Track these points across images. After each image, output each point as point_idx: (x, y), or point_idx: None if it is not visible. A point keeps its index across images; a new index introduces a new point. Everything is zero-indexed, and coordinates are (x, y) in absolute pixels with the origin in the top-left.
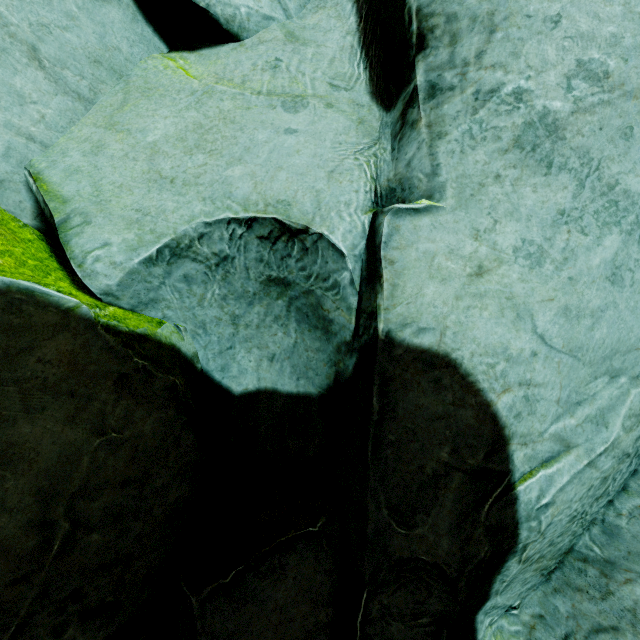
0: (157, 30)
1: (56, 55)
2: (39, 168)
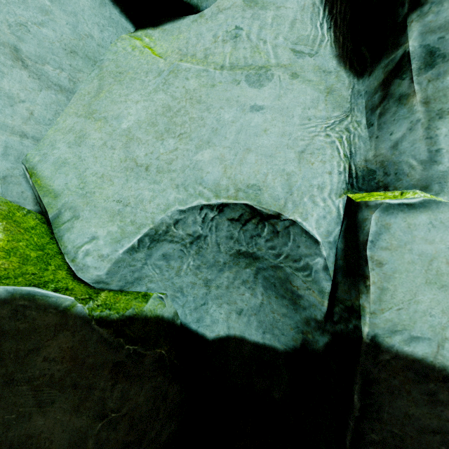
0: (123, 10)
1: (36, 52)
2: (33, 162)
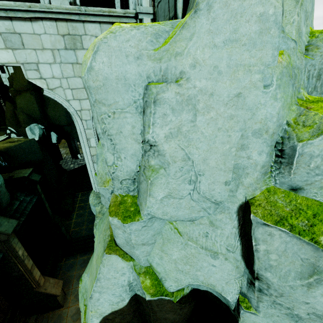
0: None
1: (146, 241)
2: (150, 262)
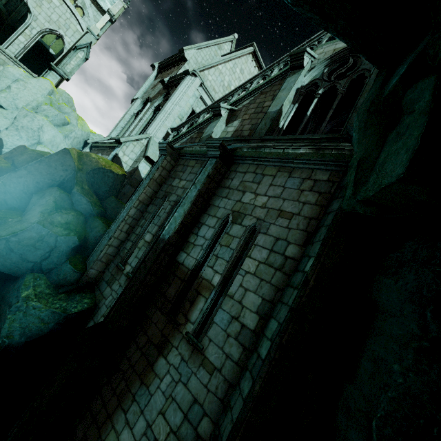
0: None
1: None
2: None
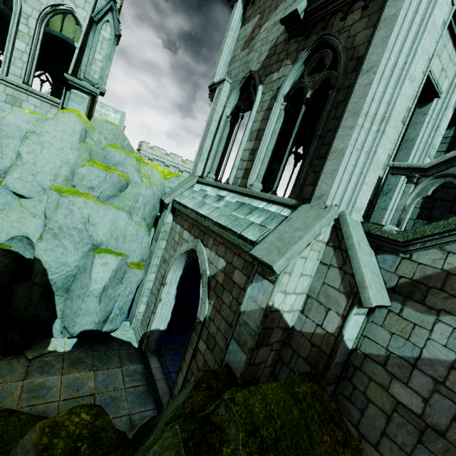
0: (17, 195)
1: None
2: None
